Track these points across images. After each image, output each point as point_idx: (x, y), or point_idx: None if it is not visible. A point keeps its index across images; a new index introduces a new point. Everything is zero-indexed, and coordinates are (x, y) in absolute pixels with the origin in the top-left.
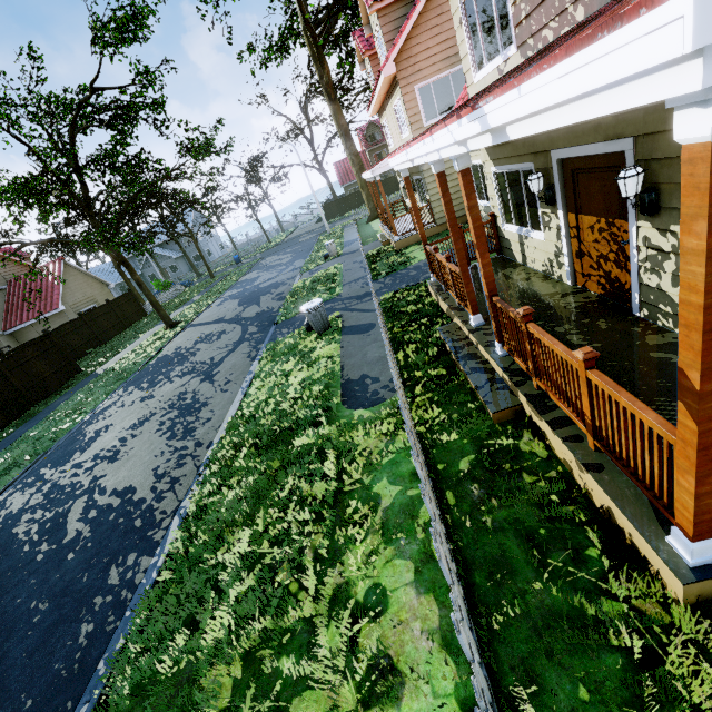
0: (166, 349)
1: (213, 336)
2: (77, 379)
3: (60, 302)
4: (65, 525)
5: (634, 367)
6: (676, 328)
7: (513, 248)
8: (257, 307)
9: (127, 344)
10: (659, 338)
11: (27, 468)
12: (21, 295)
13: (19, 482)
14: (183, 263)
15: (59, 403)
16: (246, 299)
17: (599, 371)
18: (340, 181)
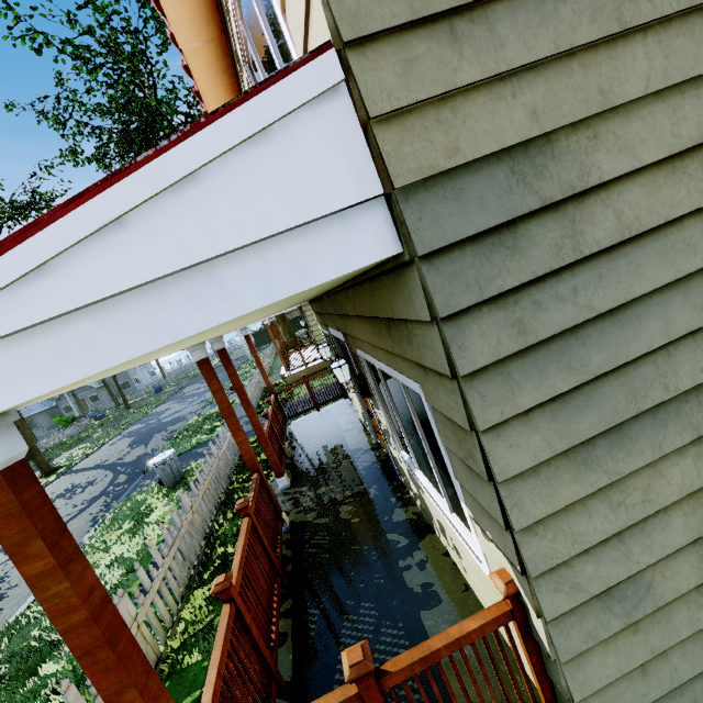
0: None
1: (78, 488)
2: None
3: None
4: None
5: (368, 554)
6: (417, 501)
7: (349, 395)
8: (143, 448)
9: None
10: (402, 513)
11: None
12: None
13: None
14: (105, 392)
15: None
16: (140, 438)
17: (230, 605)
18: None
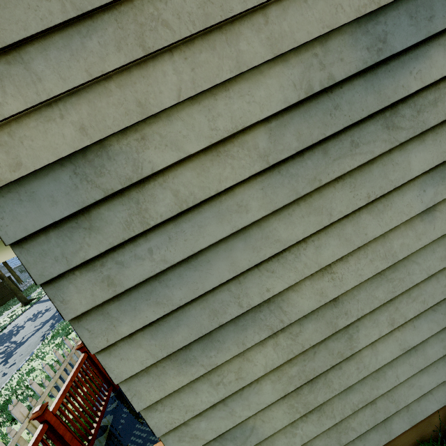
0: (8, 327)
1: (40, 314)
2: None
3: None
4: None
5: None
6: None
7: None
8: None
9: None
10: None
11: None
12: None
13: None
14: None
15: None
16: None
17: (42, 426)
18: None
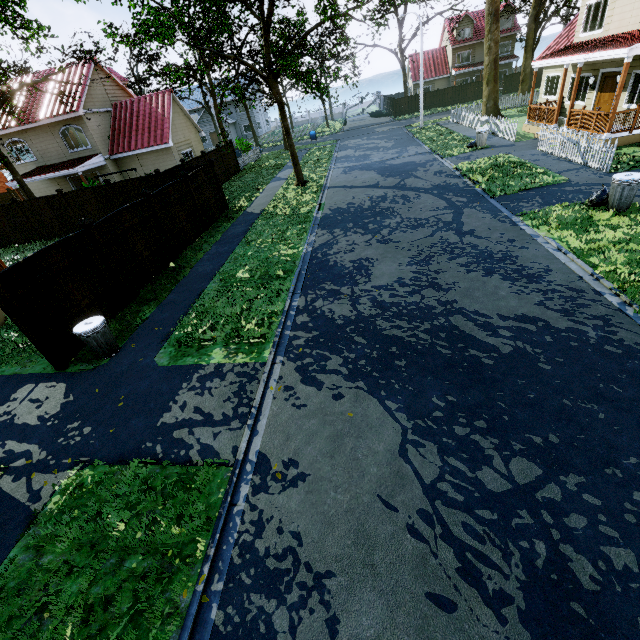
0: (330, 203)
1: (394, 198)
2: (232, 214)
3: (170, 137)
4: (474, 338)
5: None
6: None
7: None
8: (423, 180)
9: (258, 192)
10: None
11: (295, 282)
12: (128, 121)
13: (302, 292)
14: (233, 130)
15: (240, 231)
16: (387, 172)
17: None
18: (413, 77)
